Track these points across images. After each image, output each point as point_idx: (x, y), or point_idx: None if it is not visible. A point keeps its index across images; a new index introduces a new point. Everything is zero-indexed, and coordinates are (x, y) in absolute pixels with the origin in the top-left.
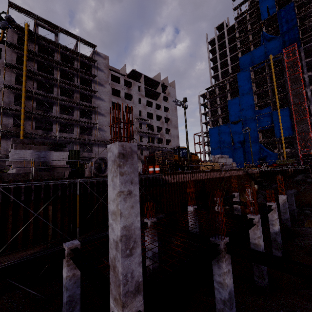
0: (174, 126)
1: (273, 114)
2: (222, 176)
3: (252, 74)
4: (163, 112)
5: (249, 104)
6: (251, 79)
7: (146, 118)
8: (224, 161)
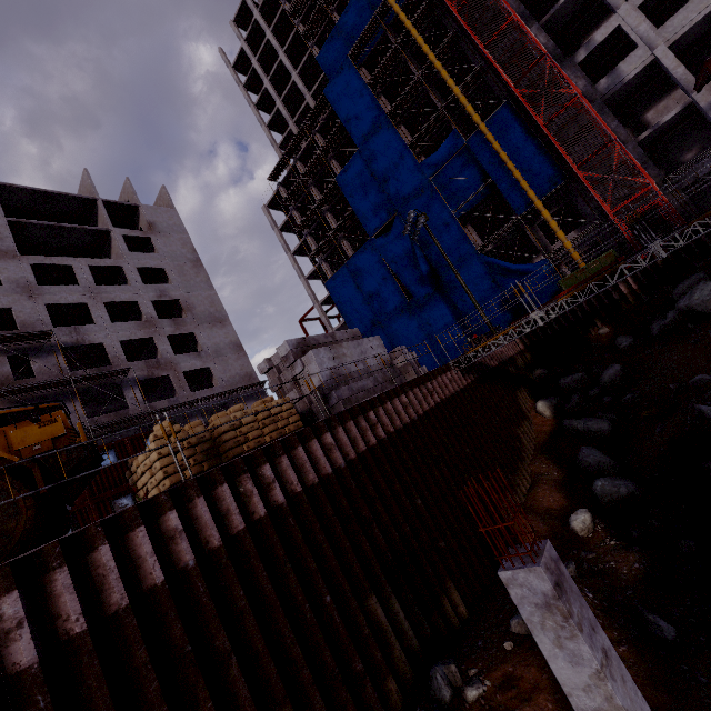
0: (208, 319)
1: (475, 148)
2: (311, 483)
3: (365, 74)
4: (138, 287)
5: (395, 157)
6: (365, 84)
7: (46, 328)
8: (316, 365)
